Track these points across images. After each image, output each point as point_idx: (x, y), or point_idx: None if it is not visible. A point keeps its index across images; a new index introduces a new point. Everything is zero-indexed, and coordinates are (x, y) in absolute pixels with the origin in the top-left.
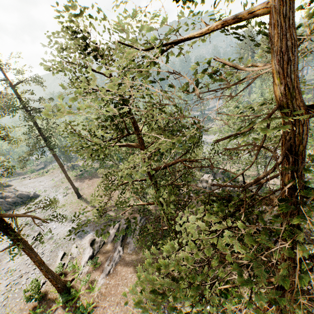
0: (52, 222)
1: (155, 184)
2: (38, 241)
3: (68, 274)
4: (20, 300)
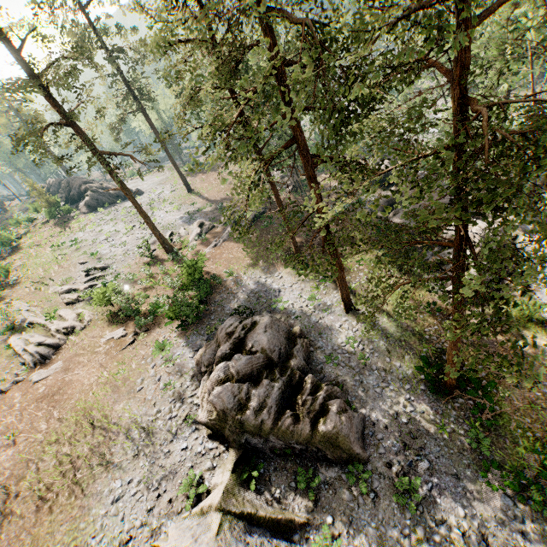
0: (159, 213)
1: (232, 94)
2: (146, 226)
3: (177, 246)
4: (135, 259)
